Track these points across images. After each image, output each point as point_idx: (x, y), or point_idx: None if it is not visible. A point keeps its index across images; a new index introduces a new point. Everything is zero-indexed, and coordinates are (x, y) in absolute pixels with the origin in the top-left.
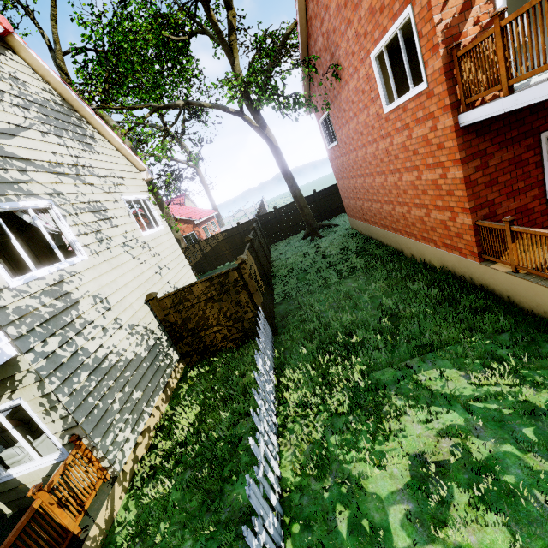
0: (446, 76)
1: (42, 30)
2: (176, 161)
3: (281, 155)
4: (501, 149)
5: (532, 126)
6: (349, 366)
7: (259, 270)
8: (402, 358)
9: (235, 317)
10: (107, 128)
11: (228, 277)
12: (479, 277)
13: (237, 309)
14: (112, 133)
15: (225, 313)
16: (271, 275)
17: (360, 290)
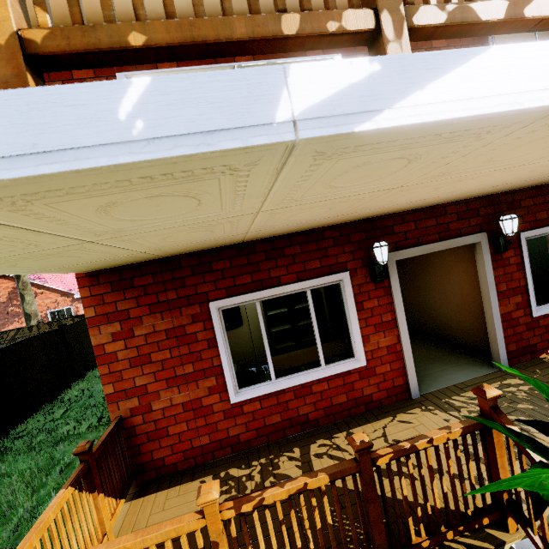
0: None
1: None
2: None
3: None
4: (153, 313)
5: (197, 289)
6: None
7: None
8: None
9: None
10: None
11: None
12: None
13: None
14: None
15: None
16: (55, 394)
17: (70, 465)
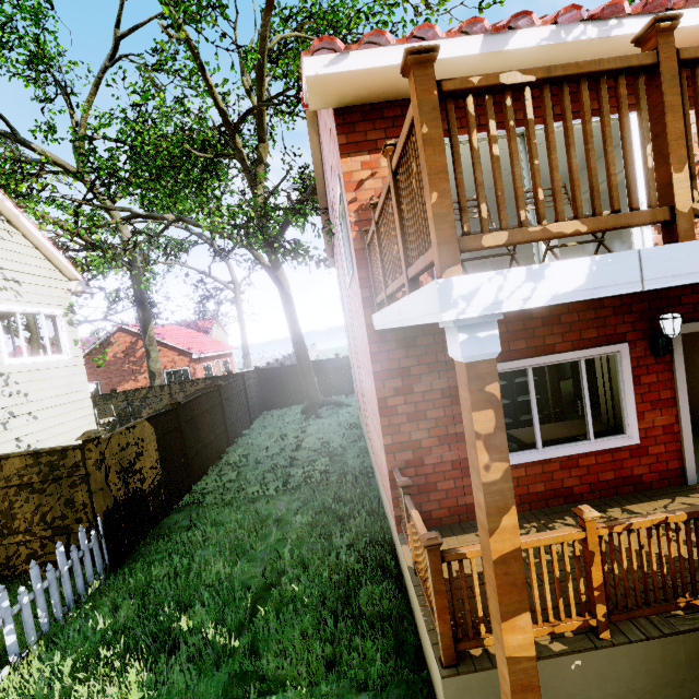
0: (359, 264)
1: (73, 111)
2: (214, 279)
3: (291, 303)
4: (431, 372)
5: None
6: (113, 690)
7: (165, 450)
8: (200, 696)
9: (59, 524)
10: (24, 219)
11: (65, 458)
12: (400, 557)
13: (66, 512)
14: (32, 226)
15: (45, 515)
16: (216, 457)
17: (281, 521)
